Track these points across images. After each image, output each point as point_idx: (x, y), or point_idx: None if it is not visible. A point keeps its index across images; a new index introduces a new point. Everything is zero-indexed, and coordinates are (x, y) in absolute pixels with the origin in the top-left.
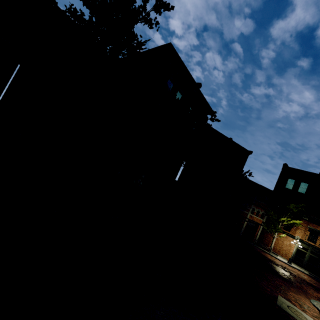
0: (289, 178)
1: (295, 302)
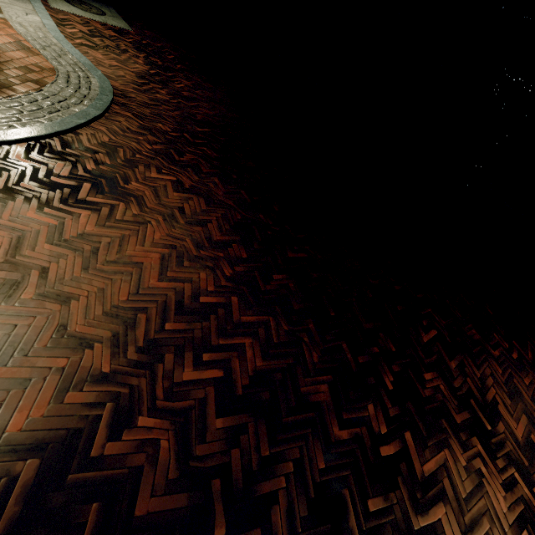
0: None
1: (110, 36)
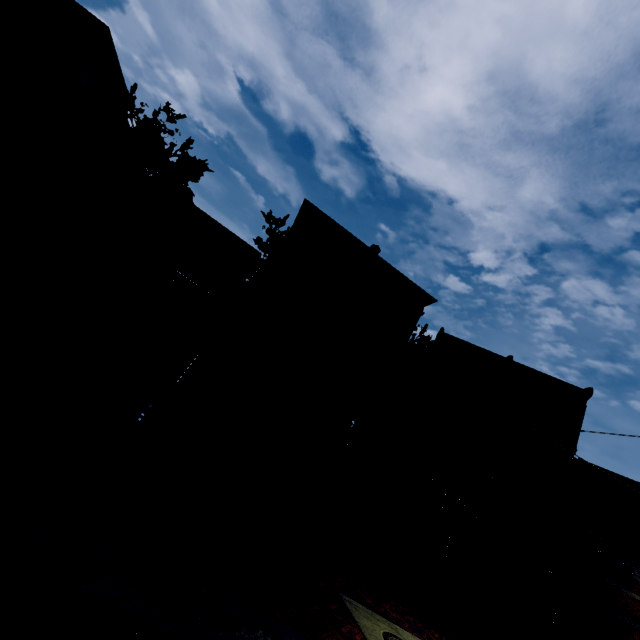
0: None
1: None
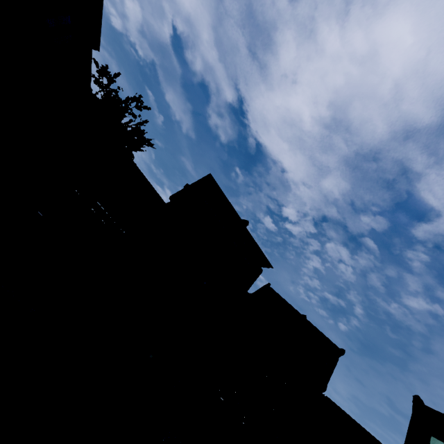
0: (431, 435)
1: None
